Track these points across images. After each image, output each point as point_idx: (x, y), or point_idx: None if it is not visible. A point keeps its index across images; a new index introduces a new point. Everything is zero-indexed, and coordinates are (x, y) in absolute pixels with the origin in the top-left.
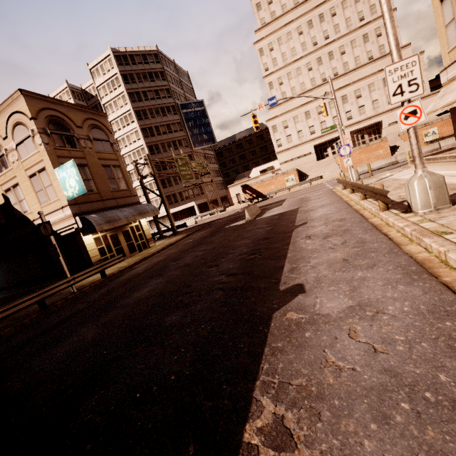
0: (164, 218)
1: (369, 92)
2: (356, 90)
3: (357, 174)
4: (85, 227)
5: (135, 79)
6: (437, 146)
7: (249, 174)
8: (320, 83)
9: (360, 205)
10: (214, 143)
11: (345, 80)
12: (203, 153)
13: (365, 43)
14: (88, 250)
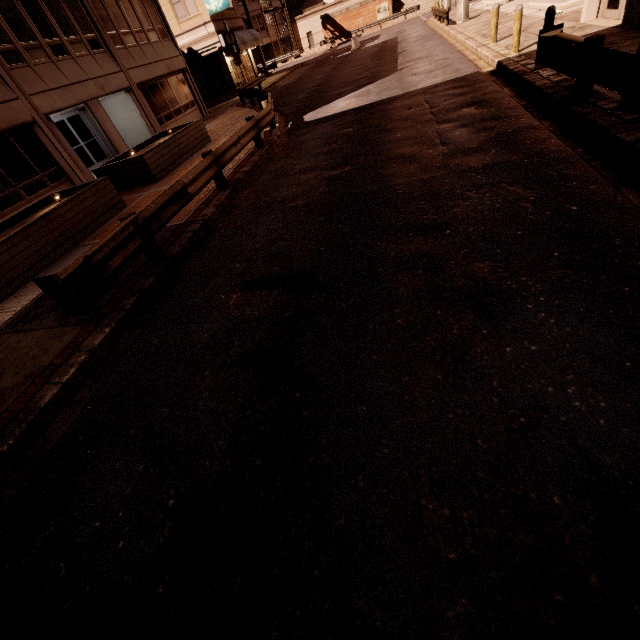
0: None
1: None
2: None
3: (449, 3)
4: (228, 47)
5: None
6: None
7: None
8: None
9: (439, 28)
10: None
11: None
12: None
13: None
14: (230, 72)
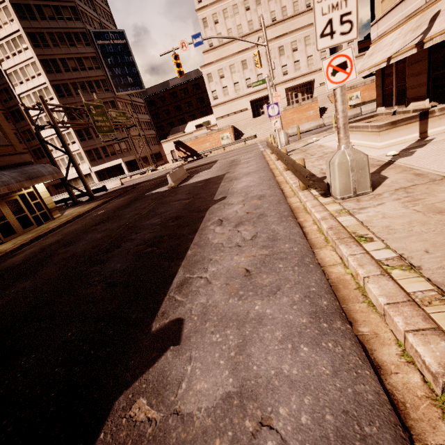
0: (87, 177)
1: (305, 46)
2: (293, 42)
3: (286, 136)
4: None
5: None
6: (358, 111)
7: (184, 128)
8: (257, 28)
9: (283, 176)
10: (141, 89)
11: (283, 29)
12: (130, 100)
13: None
14: None
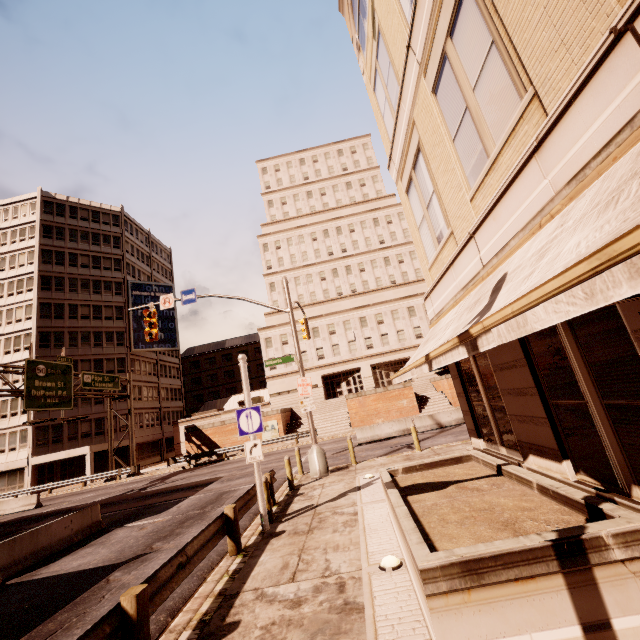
0: (15, 474)
1: (393, 320)
2: (377, 314)
3: (322, 459)
4: None
5: (66, 235)
6: None
7: (223, 403)
8: (334, 297)
9: None
10: (173, 347)
11: (365, 300)
12: (155, 359)
13: (387, 265)
14: None
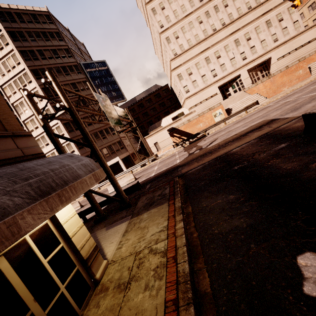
0: None
1: (256, 34)
2: (245, 34)
3: None
4: None
5: (26, 37)
6: None
7: (159, 124)
8: (212, 32)
9: None
10: (123, 99)
11: (234, 28)
12: None
13: None
14: None
